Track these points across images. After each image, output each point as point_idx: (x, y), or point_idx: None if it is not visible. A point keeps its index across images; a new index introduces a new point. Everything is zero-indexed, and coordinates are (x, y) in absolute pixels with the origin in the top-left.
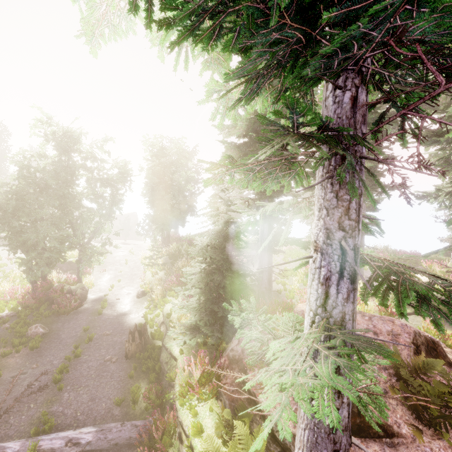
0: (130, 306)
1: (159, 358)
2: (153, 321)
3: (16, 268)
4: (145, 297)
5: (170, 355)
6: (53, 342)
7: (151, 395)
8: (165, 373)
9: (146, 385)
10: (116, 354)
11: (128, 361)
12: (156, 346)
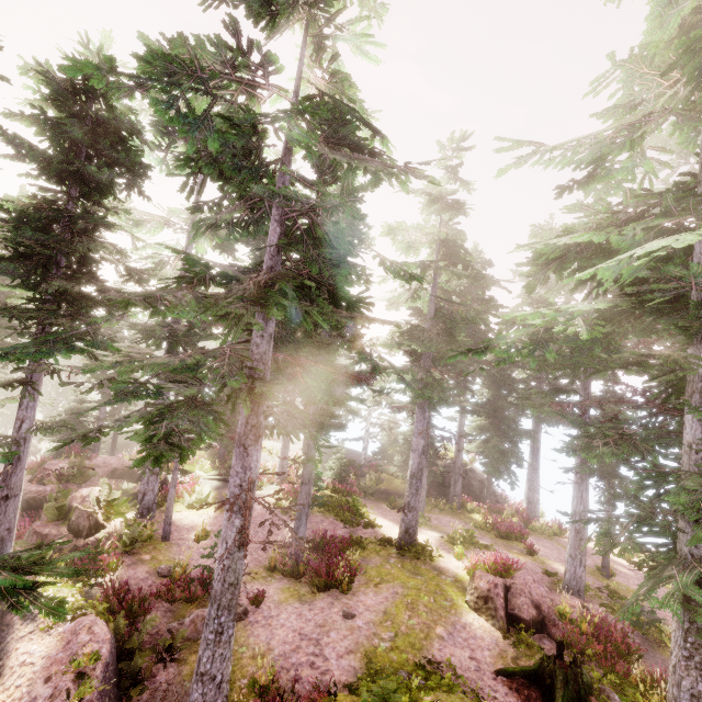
0: None
1: None
2: None
3: None
4: None
5: None
6: None
7: None
8: None
9: None
10: None
11: None
12: None
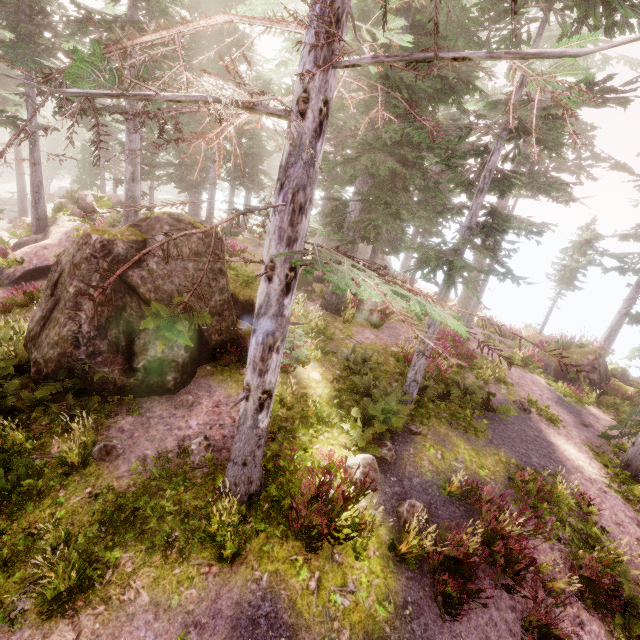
0: None
1: None
2: None
3: None
4: None
5: None
6: None
7: None
8: None
9: None
10: None
11: None
12: None
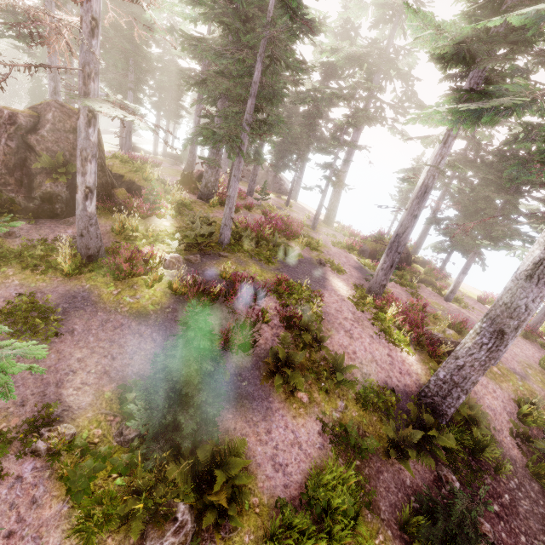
0: None
1: None
2: None
3: None
4: None
5: None
6: None
7: None
8: None
9: None
10: None
11: None
12: None
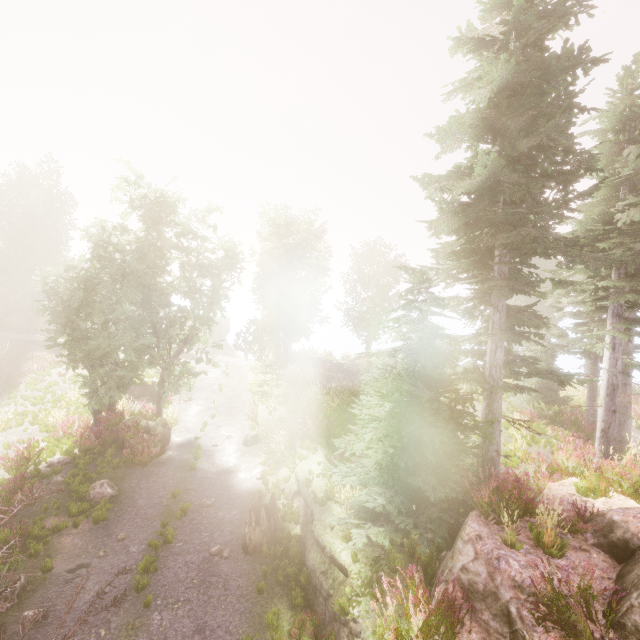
0: (235, 459)
1: (301, 558)
2: (277, 488)
3: (70, 388)
4: (257, 446)
5: (329, 559)
6: (126, 512)
7: (306, 636)
8: (324, 593)
9: (287, 610)
10: (226, 544)
11: (249, 558)
12: (293, 535)
